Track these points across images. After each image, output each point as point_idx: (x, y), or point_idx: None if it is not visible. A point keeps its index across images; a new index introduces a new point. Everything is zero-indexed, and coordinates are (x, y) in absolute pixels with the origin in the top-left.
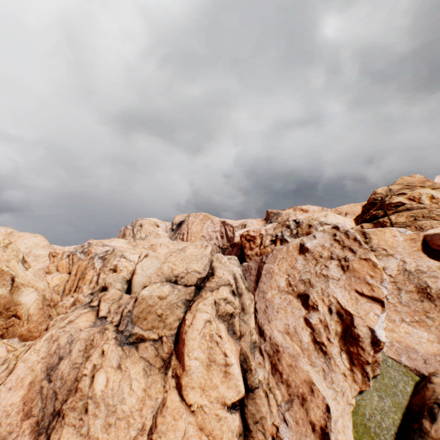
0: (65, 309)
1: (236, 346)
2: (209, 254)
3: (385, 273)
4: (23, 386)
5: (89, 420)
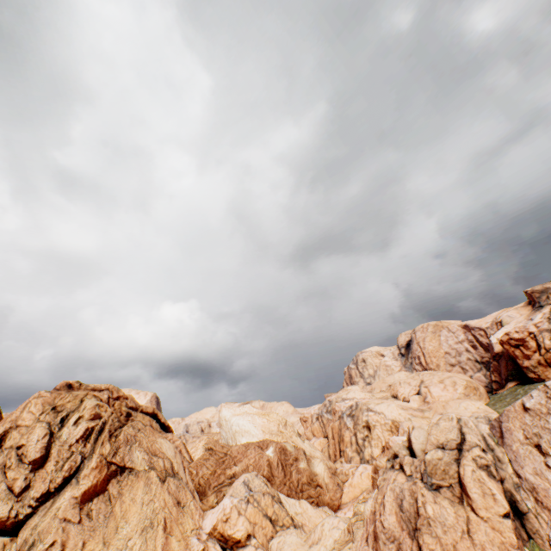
0: (345, 475)
1: (497, 485)
2: (455, 424)
3: None
4: (393, 513)
5: (433, 529)
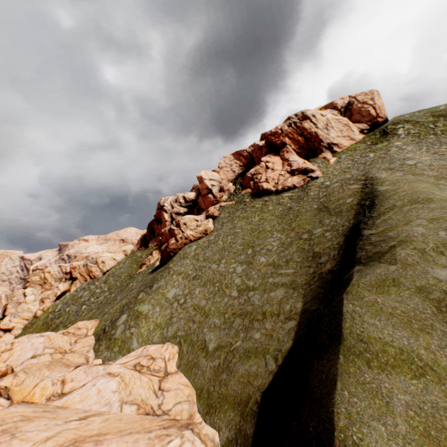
0: None
1: None
2: None
3: (14, 300)
4: None
5: None
